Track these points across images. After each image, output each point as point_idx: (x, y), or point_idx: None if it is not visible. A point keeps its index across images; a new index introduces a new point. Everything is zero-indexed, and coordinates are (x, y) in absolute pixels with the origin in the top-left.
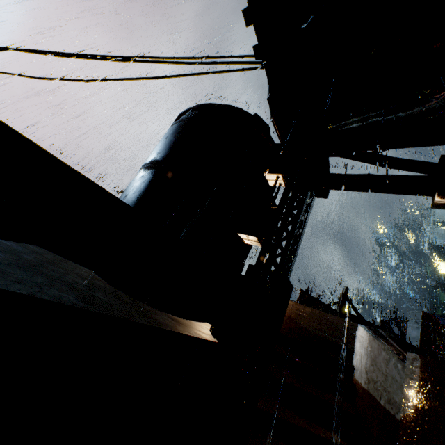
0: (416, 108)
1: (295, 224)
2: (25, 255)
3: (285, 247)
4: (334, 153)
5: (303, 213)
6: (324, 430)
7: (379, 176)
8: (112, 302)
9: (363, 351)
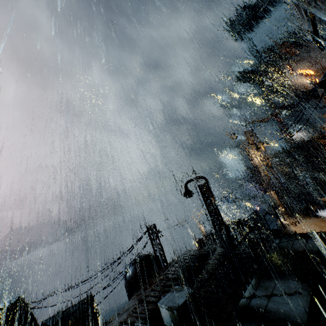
0: None
1: None
2: None
3: None
4: None
5: None
6: None
7: None
8: None
9: None
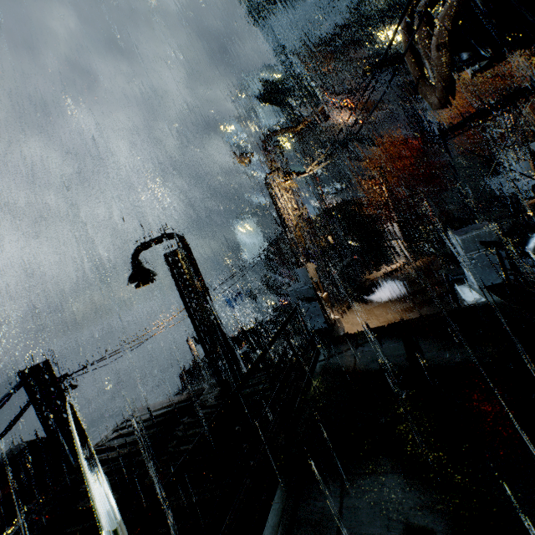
0: None
1: None
2: None
3: None
4: None
5: None
6: None
7: None
8: None
9: None
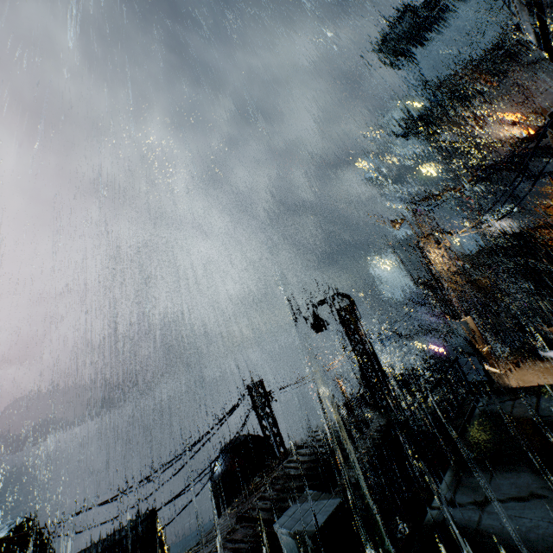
0: None
1: None
2: None
3: None
4: None
5: None
6: None
7: None
8: None
9: None
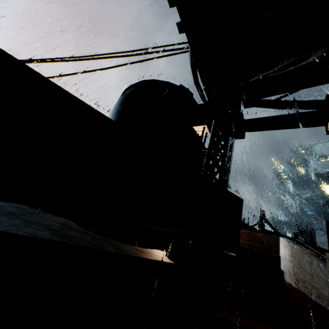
0: (300, 63)
1: (224, 160)
2: (8, 208)
3: (219, 178)
4: (246, 102)
5: (228, 150)
6: (271, 328)
7: (283, 116)
8: (84, 238)
9: (288, 257)
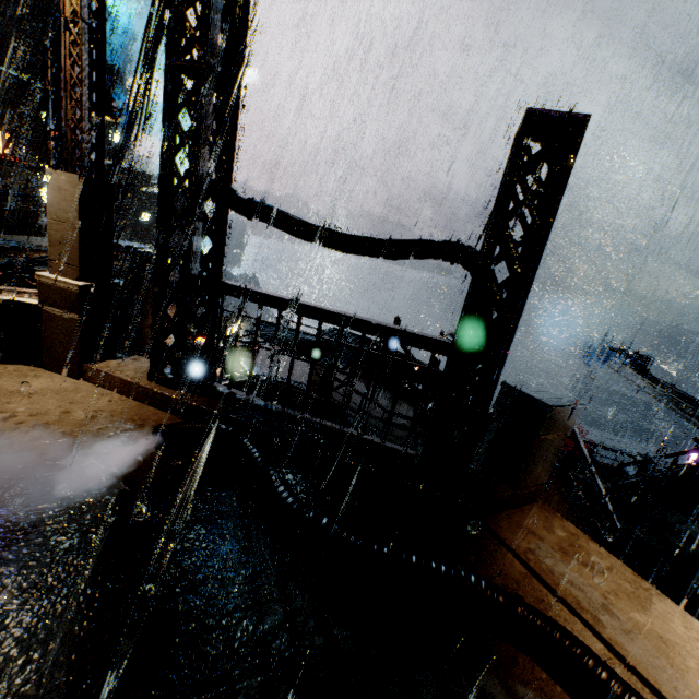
0: None
1: None
2: None
3: None
4: None
5: None
6: None
7: None
8: None
9: None
